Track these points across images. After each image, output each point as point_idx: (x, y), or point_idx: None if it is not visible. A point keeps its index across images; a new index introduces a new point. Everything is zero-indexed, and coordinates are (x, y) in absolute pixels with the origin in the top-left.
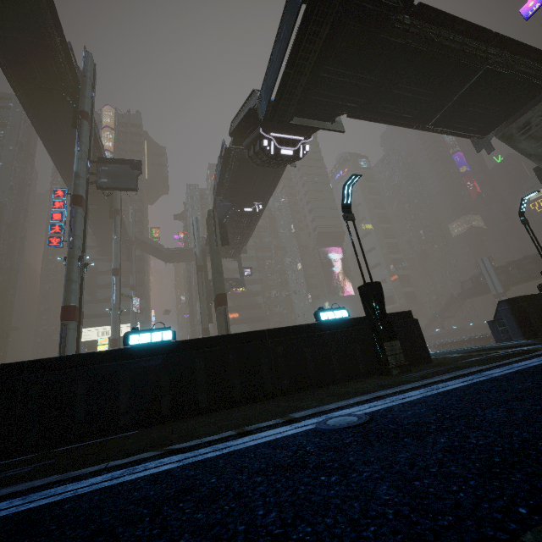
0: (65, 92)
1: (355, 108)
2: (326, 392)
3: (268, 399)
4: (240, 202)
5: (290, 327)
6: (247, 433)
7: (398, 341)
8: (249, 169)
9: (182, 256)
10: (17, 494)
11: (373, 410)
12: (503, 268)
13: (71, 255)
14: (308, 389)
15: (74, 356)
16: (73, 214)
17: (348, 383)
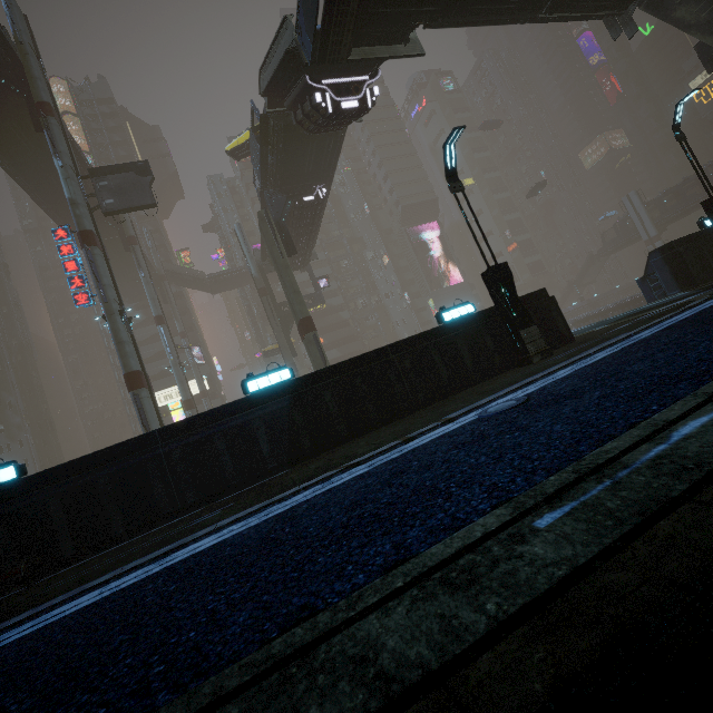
0: (4, 77)
1: (435, 13)
2: (467, 395)
3: (407, 415)
4: (296, 191)
5: (412, 337)
6: (412, 439)
7: (536, 326)
8: (299, 140)
9: (232, 280)
10: (240, 519)
11: (527, 393)
12: (656, 201)
13: (109, 311)
14: (446, 397)
15: (200, 416)
16: (90, 258)
17: (487, 382)
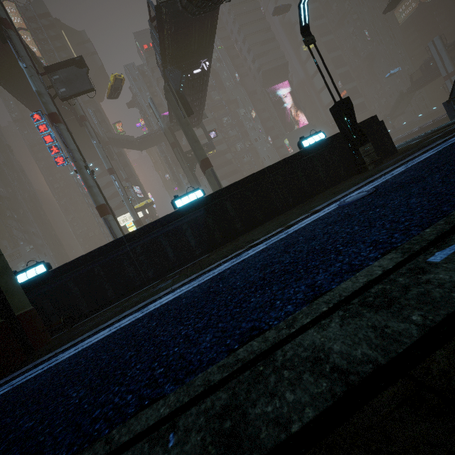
0: None
1: None
2: (323, 196)
3: (282, 214)
4: (187, 66)
5: (282, 160)
6: (291, 226)
7: (370, 143)
8: (185, 24)
9: (152, 140)
10: (186, 283)
11: (373, 186)
12: None
13: (79, 167)
14: (307, 199)
15: (149, 225)
16: (59, 132)
17: (335, 187)
